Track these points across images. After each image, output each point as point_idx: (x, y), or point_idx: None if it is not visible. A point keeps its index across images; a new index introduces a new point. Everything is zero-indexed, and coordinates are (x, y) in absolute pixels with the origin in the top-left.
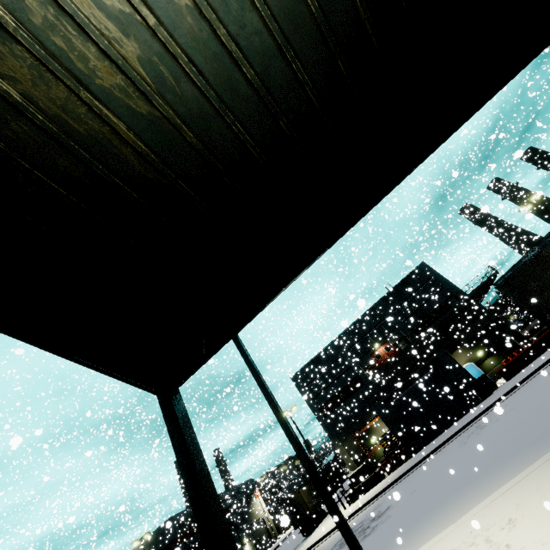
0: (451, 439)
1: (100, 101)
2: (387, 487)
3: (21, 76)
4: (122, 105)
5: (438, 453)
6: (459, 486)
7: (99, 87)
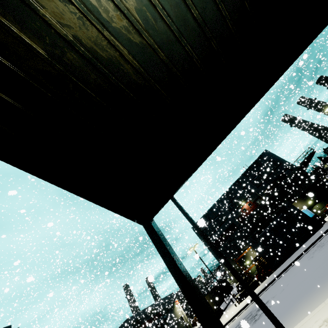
0: (301, 256)
1: (114, 37)
2: (262, 290)
3: (73, 25)
4: (126, 38)
5: (294, 265)
6: (316, 282)
7: (114, 28)
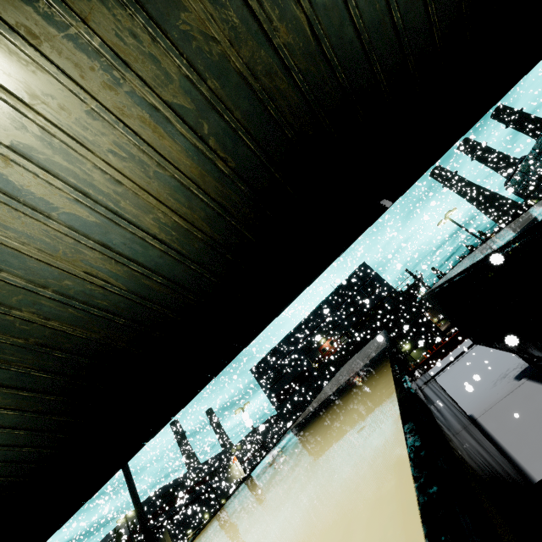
0: None
1: None
2: None
3: None
4: None
5: None
6: None
7: None
